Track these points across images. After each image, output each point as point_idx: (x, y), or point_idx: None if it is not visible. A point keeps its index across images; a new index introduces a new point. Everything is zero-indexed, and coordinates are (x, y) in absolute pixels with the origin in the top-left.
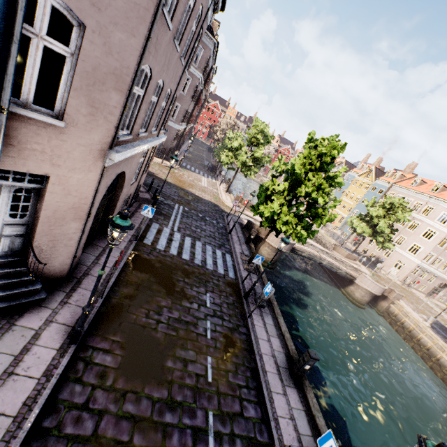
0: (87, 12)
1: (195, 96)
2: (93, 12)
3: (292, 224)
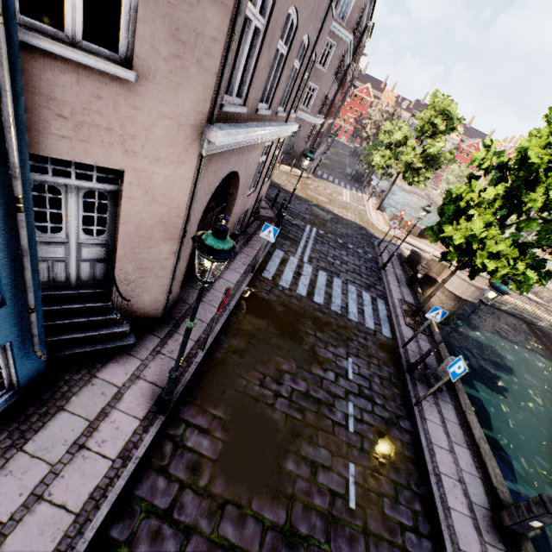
0: None
1: (340, 74)
2: None
3: (508, 259)
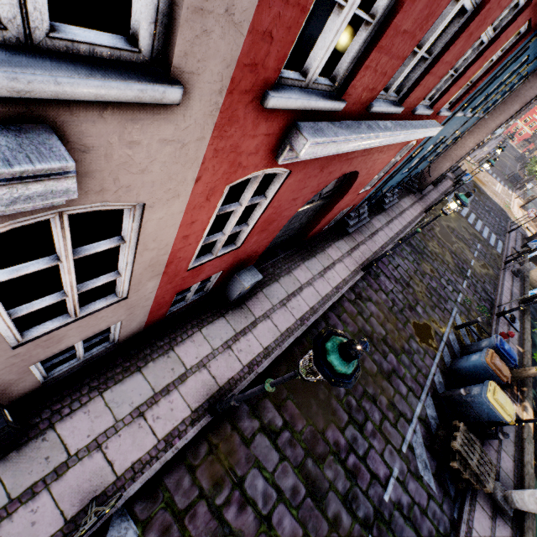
0: (532, 75)
1: None
2: (535, 75)
3: None
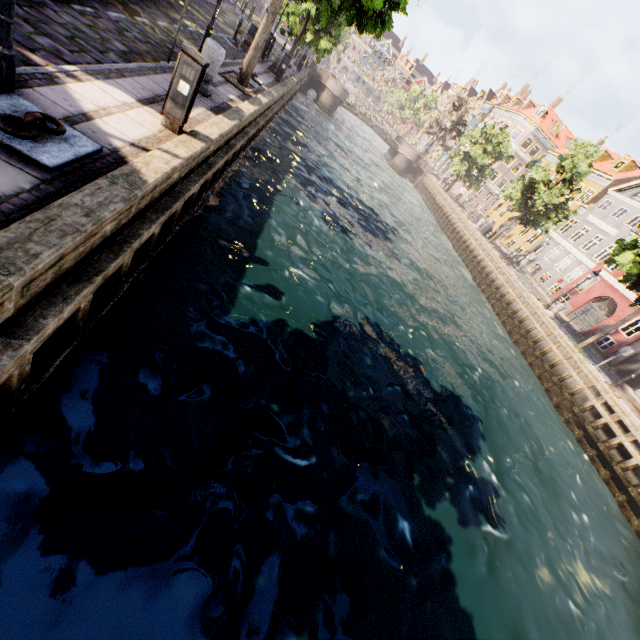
0: None
1: None
2: None
3: None
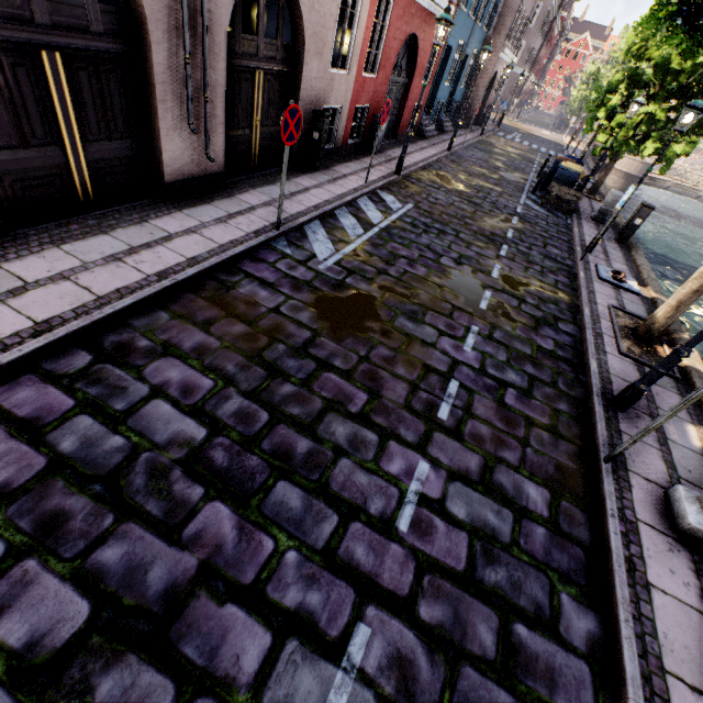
0: None
1: (545, 28)
2: None
3: None
